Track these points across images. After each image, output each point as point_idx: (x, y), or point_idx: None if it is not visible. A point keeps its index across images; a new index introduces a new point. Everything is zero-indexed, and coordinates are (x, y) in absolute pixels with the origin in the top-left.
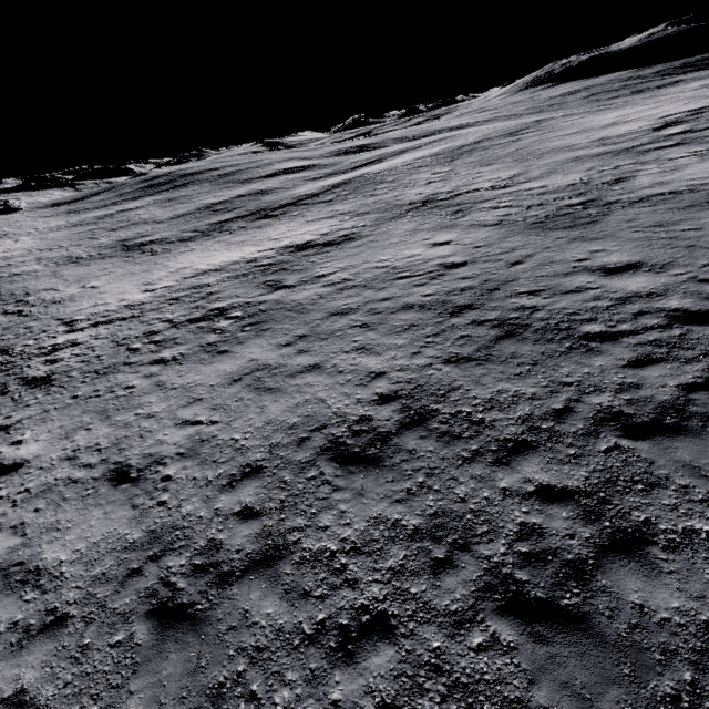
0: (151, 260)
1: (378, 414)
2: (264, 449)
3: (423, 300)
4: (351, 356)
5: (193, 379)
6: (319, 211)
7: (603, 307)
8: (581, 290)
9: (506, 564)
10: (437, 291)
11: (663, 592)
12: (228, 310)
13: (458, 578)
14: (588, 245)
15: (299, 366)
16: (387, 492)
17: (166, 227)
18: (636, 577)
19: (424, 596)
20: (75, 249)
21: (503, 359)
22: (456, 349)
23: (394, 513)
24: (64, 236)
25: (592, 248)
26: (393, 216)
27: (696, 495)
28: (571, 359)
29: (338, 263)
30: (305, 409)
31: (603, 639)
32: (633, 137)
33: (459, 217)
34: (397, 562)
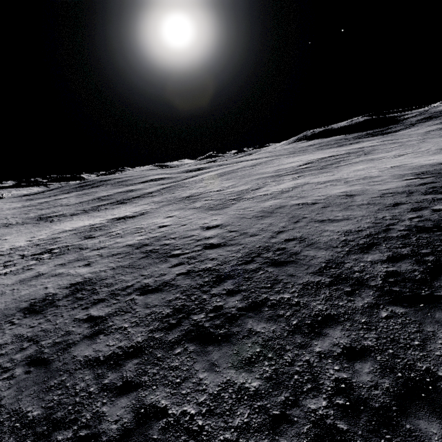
0: (46, 225)
1: (62, 292)
2: (0, 310)
3: (134, 242)
4: (80, 268)
5: (3, 282)
6: (146, 200)
7: (189, 243)
8: (190, 236)
9: (46, 347)
10: (143, 238)
11: (87, 350)
12: (54, 249)
13: (22, 354)
14: (214, 217)
15: (54, 273)
16: (31, 324)
17: (69, 208)
18: (85, 346)
19: (3, 362)
20: (12, 219)
21: (134, 266)
22: (122, 263)
23: (25, 332)
24: (13, 212)
25: (214, 218)
26: (170, 203)
27: (137, 314)
28: (156, 265)
29: (124, 226)
30: (36, 292)
31: (49, 369)
32: (288, 169)
33: (190, 204)
34: (6, 351)
